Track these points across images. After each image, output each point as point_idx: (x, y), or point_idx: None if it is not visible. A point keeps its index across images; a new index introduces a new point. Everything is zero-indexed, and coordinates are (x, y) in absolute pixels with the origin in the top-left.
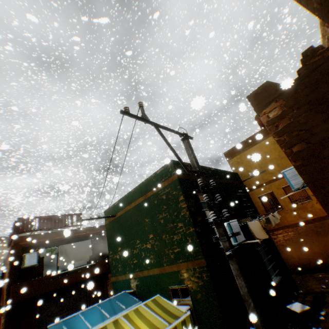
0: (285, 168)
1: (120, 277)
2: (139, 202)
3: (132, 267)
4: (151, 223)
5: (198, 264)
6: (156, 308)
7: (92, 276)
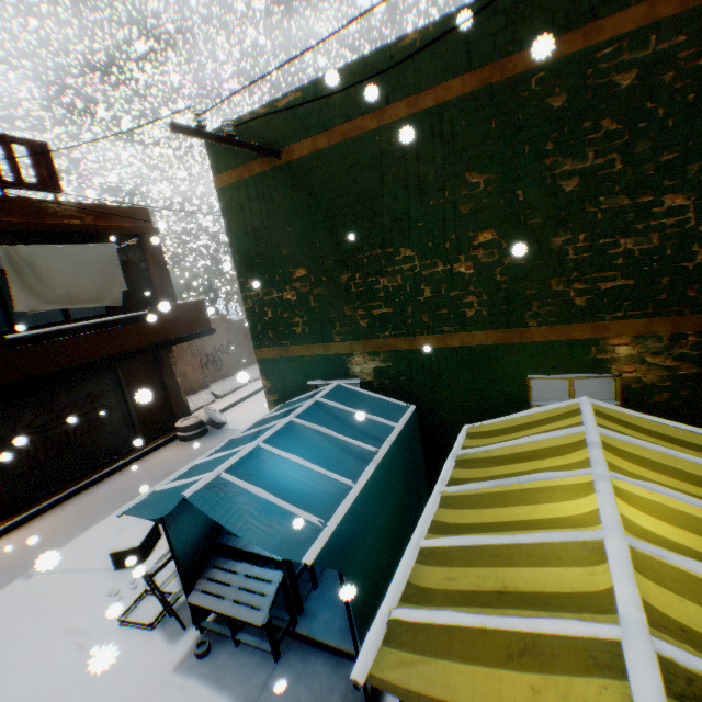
0: None
1: (298, 350)
2: (442, 99)
3: (365, 327)
4: (499, 192)
5: (701, 326)
6: (640, 437)
7: (146, 346)
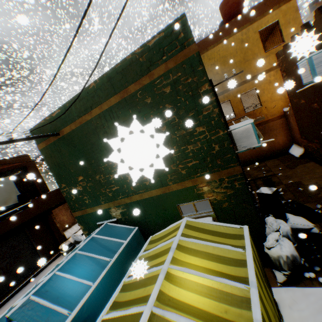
0: (247, 74)
1: (89, 210)
2: (109, 105)
3: (111, 196)
4: None
5: (228, 174)
6: (200, 235)
7: (32, 218)
